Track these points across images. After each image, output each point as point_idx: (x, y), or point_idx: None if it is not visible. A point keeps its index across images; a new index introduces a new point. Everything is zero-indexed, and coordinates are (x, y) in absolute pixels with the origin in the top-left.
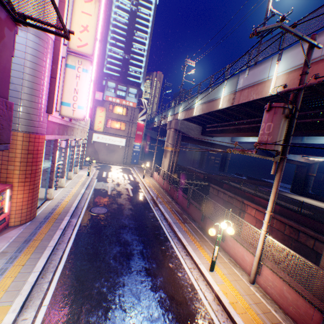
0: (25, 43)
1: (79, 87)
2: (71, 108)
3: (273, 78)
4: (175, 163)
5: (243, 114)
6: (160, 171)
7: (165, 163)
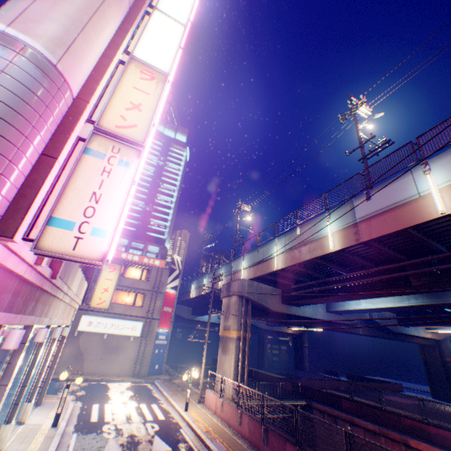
0: (2, 67)
1: (104, 190)
2: (72, 232)
3: (433, 191)
4: (247, 363)
5: (364, 259)
6: (224, 387)
7: (226, 365)
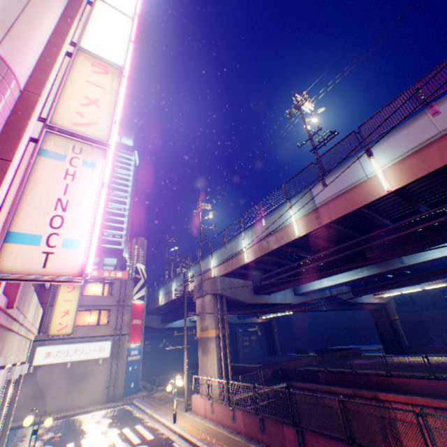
0: None
1: (70, 196)
2: (38, 247)
3: (378, 172)
4: (230, 359)
5: (325, 240)
6: (211, 388)
7: (209, 366)
